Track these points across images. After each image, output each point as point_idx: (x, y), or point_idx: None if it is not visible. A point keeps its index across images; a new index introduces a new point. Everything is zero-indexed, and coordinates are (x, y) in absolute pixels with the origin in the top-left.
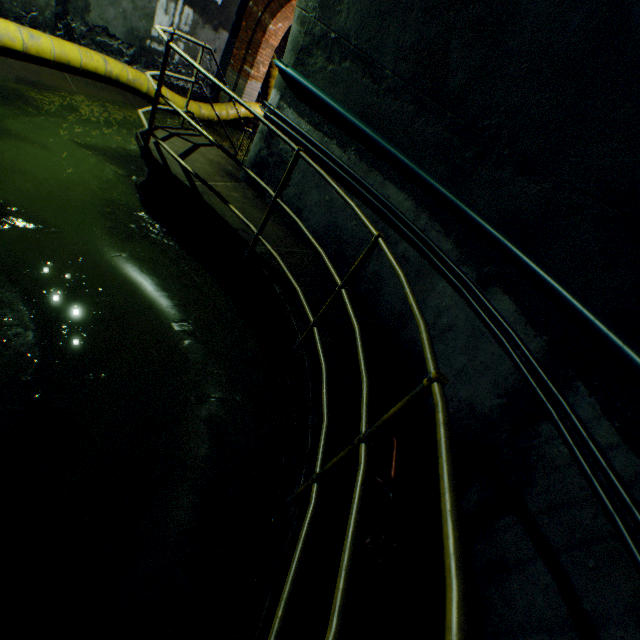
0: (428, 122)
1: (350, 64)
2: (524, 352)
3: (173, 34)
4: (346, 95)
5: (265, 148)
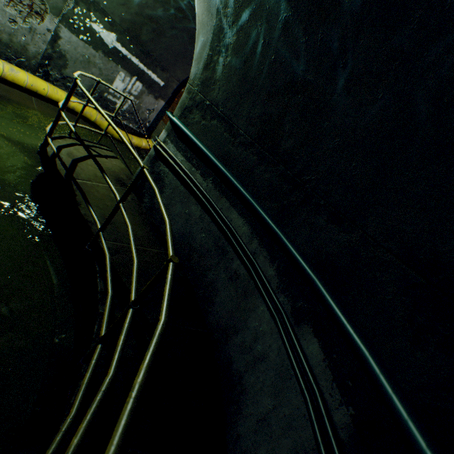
0: (266, 169)
1: (217, 122)
2: (326, 429)
3: (99, 82)
4: (212, 141)
5: (150, 167)
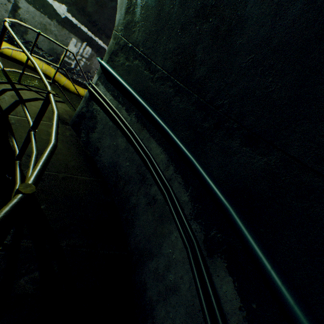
0: (181, 100)
1: (138, 62)
2: None
3: (39, 34)
4: (134, 80)
5: (85, 107)
